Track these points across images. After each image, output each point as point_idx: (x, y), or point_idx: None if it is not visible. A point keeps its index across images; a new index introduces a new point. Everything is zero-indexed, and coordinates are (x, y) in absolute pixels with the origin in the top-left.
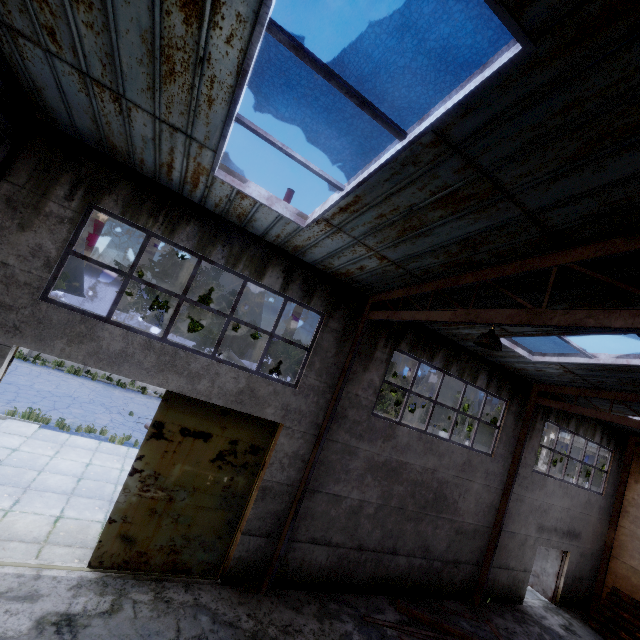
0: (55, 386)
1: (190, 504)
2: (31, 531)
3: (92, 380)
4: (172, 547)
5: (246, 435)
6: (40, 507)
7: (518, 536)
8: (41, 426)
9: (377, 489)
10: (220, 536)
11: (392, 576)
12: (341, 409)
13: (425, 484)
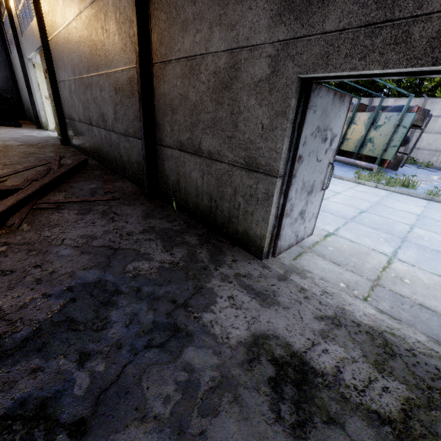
0: None
1: None
2: None
3: None
4: None
5: None
6: None
7: (206, 64)
8: None
9: (69, 66)
10: None
11: (97, 146)
12: (44, 9)
13: (82, 39)
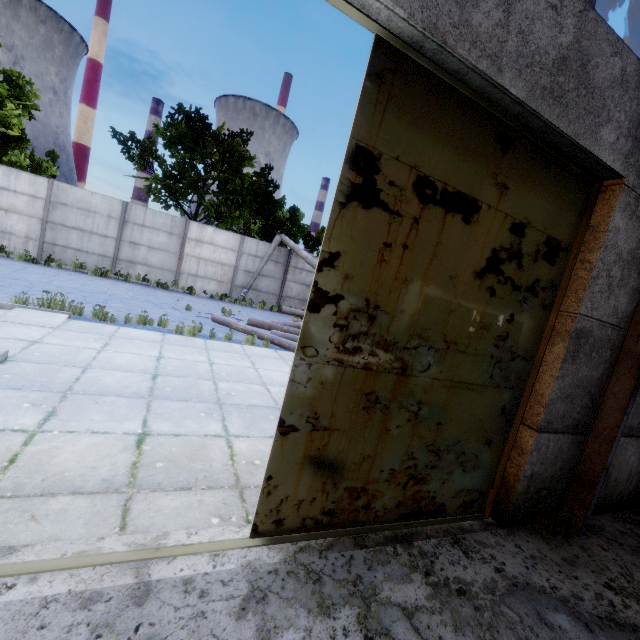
0: (80, 284)
1: (439, 378)
2: (93, 467)
3: (125, 282)
4: (410, 471)
5: (539, 212)
6: (100, 421)
7: None
8: (72, 318)
9: None
10: (488, 439)
11: None
12: None
13: None
